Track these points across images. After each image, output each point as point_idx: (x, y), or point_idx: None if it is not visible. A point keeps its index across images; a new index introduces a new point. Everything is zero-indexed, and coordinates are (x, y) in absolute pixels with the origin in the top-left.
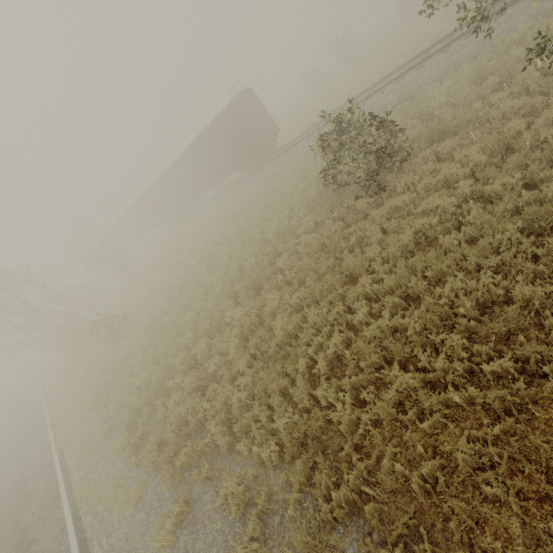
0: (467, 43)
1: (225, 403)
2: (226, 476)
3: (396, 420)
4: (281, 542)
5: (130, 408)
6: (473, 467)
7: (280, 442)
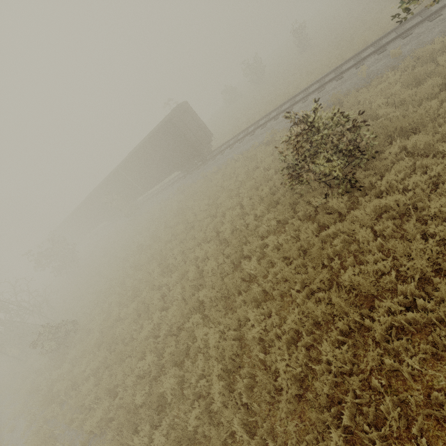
0: (382, 57)
1: None
2: None
3: None
4: None
5: None
6: None
7: None
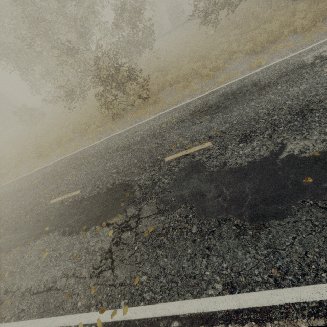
0: None
1: None
2: None
3: None
4: None
5: None
6: None
7: None
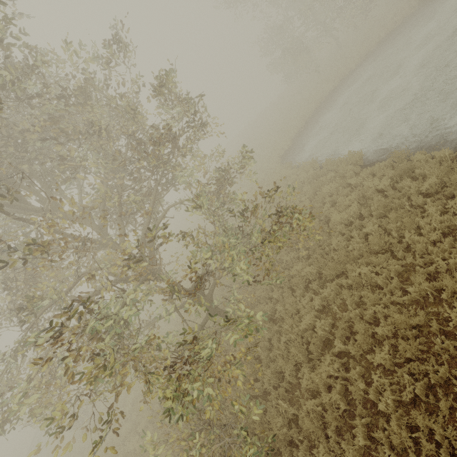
0: None
1: None
2: None
3: None
4: None
5: None
6: None
7: None
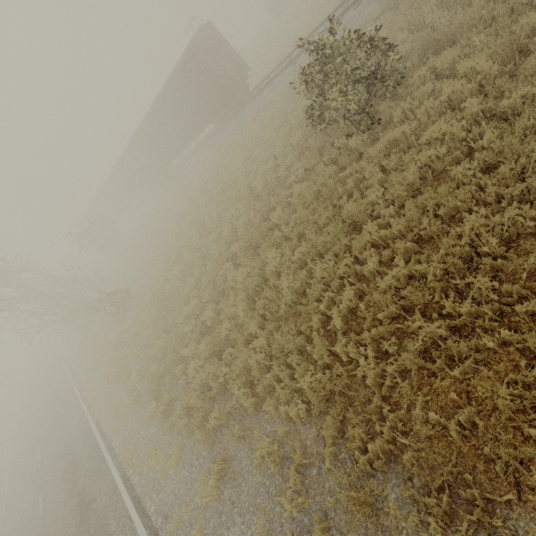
0: None
1: (243, 366)
2: (258, 434)
3: (422, 368)
4: (322, 491)
5: (151, 378)
6: (513, 409)
7: (306, 400)
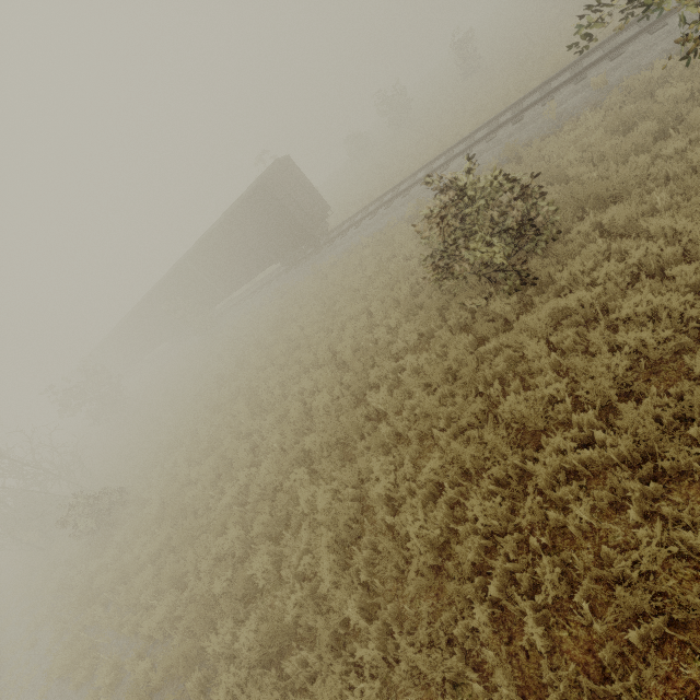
0: (580, 89)
1: None
2: None
3: None
4: None
5: (136, 692)
6: None
7: None
